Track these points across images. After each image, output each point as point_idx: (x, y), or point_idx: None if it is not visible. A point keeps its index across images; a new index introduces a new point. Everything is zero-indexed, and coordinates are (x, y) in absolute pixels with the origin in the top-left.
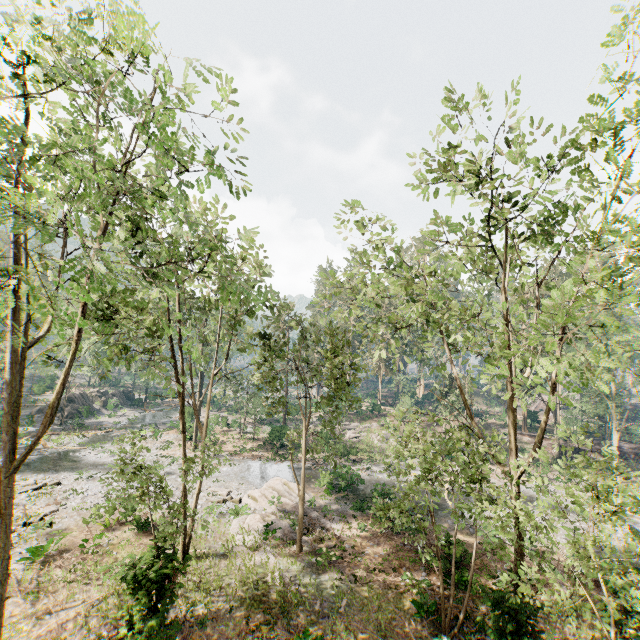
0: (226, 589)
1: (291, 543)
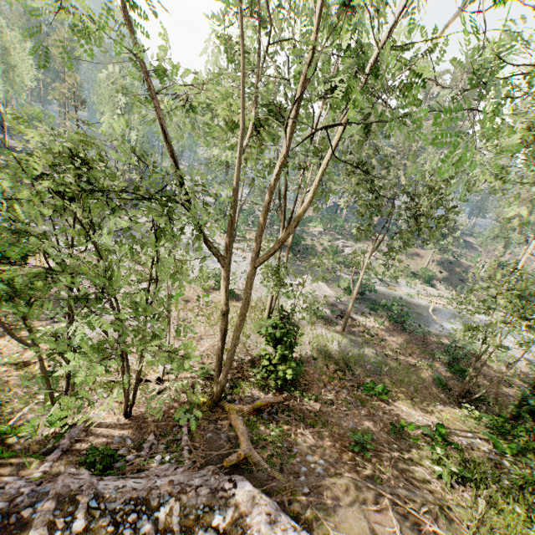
0: (304, 345)
1: (335, 324)
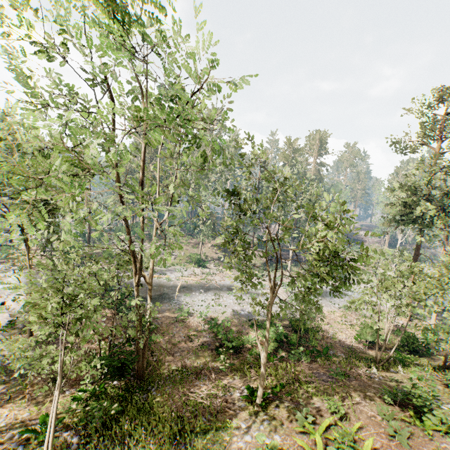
0: None
1: (26, 331)
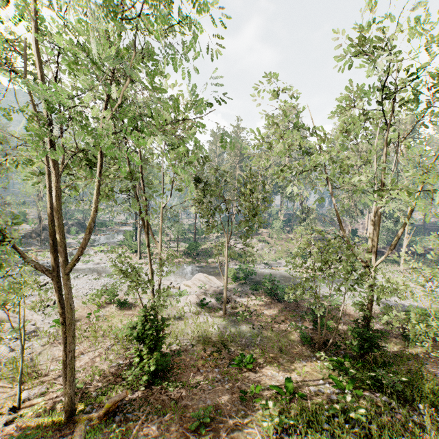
0: (186, 336)
1: (219, 310)
